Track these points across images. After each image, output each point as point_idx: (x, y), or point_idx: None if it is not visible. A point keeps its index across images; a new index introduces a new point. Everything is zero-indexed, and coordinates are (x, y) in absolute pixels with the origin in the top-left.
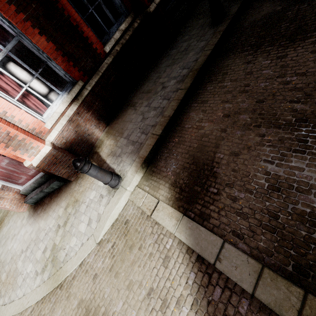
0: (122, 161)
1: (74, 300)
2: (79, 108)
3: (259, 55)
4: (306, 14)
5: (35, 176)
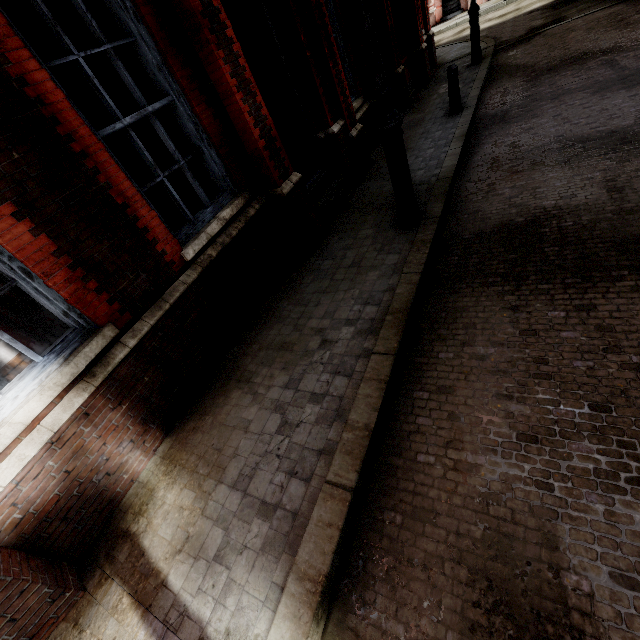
0: (233, 584)
1: None
2: (92, 399)
3: (532, 297)
4: (583, 237)
5: None
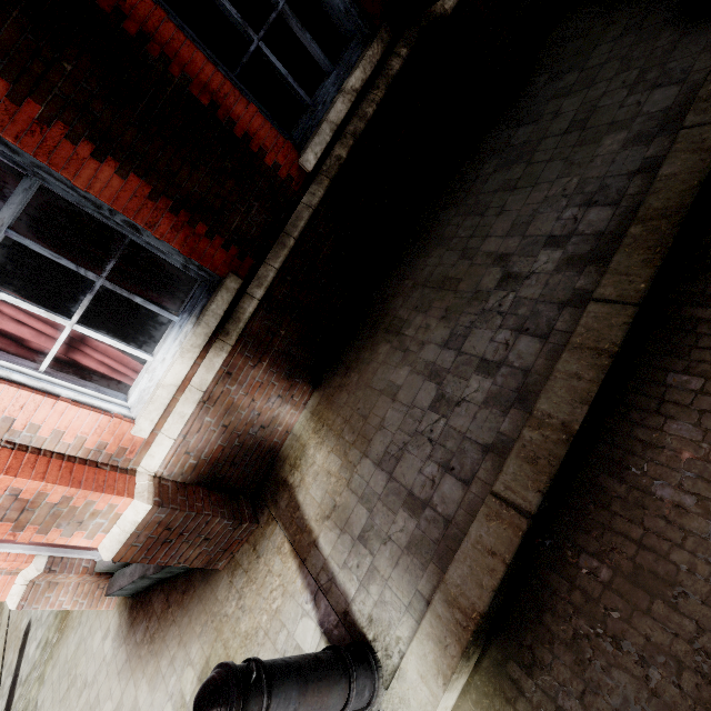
0: (377, 573)
1: None
2: (230, 358)
3: None
4: None
5: None
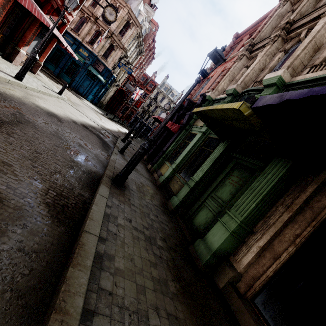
0: None
1: (58, 87)
2: None
3: None
4: None
5: None
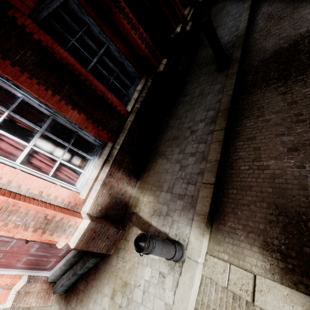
0: (174, 221)
1: None
2: (110, 169)
3: (293, 85)
4: None
5: (66, 255)
